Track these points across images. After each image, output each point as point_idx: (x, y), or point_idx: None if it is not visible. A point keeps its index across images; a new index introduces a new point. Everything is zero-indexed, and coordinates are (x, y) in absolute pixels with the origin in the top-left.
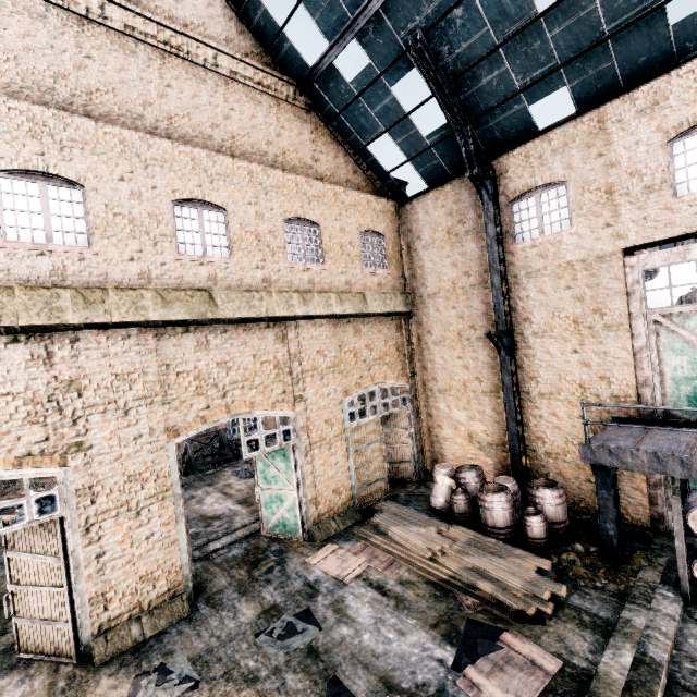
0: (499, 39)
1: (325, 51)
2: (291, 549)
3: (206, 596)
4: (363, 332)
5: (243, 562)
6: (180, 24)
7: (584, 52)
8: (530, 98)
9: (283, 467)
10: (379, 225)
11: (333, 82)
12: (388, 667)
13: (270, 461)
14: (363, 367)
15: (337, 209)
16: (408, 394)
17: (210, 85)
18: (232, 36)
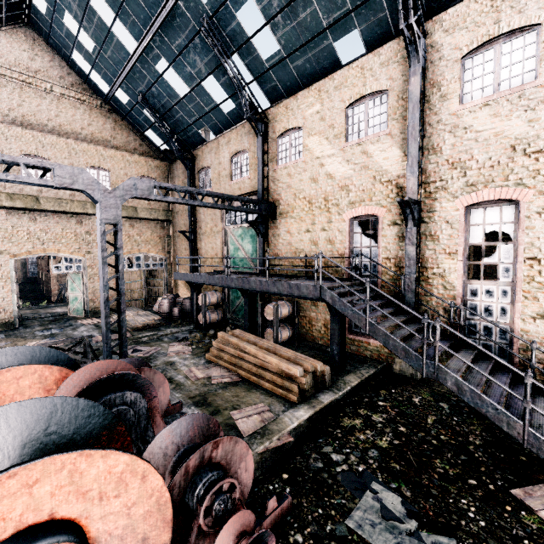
0: (174, 103)
1: (109, 90)
2: (76, 318)
3: (25, 326)
4: (136, 227)
5: (50, 320)
6: (33, 71)
7: (204, 116)
8: (197, 128)
9: (79, 284)
10: (153, 174)
11: (118, 102)
12: (74, 336)
13: (74, 281)
14: (133, 244)
15: (123, 164)
16: (165, 262)
17: (49, 100)
18: (64, 75)
